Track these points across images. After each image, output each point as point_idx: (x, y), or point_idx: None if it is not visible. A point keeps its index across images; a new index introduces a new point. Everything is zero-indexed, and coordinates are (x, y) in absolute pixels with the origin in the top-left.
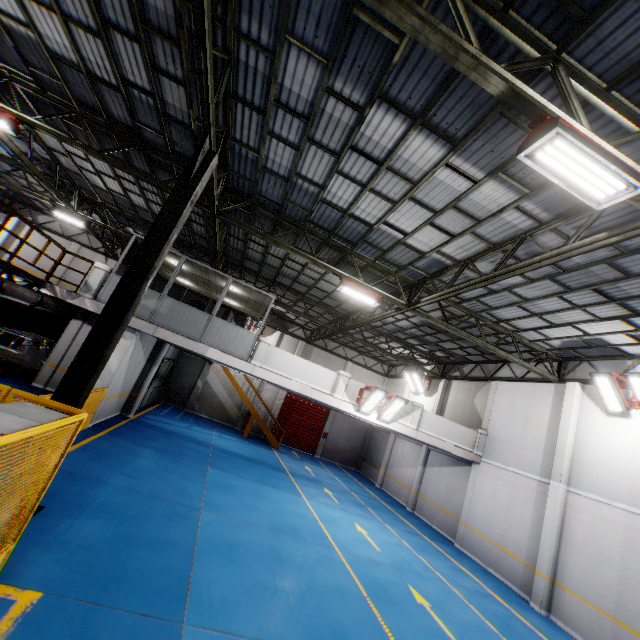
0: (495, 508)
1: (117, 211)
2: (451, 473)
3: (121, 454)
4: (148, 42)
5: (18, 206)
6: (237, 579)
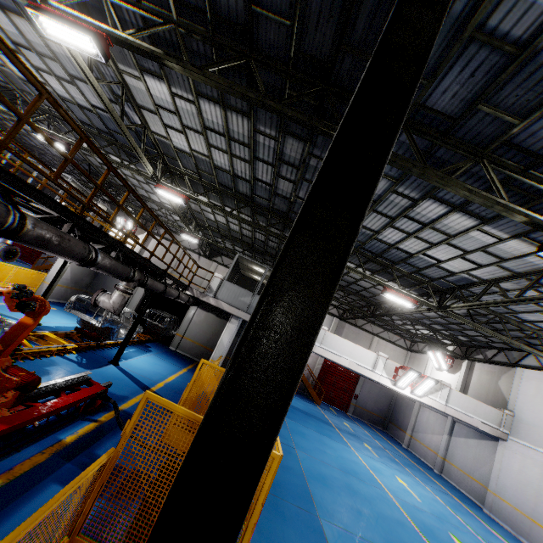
0: (524, 483)
1: (216, 231)
2: (477, 445)
3: None
4: (278, 166)
5: (149, 224)
6: (335, 499)
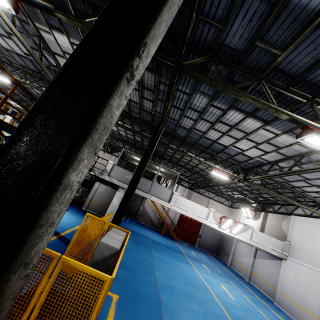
0: (297, 285)
1: (112, 136)
2: (270, 263)
3: None
4: (142, 90)
5: None
6: (177, 302)
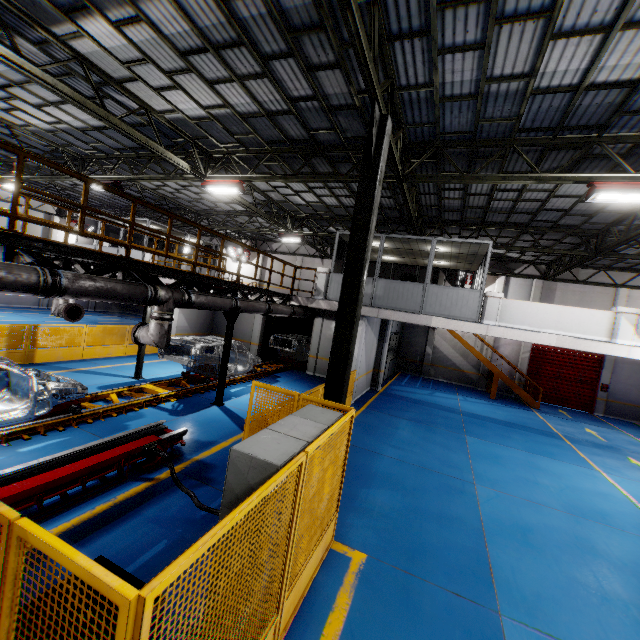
0: None
1: (318, 218)
2: None
3: (383, 426)
4: (298, 48)
5: (259, 244)
6: (544, 571)
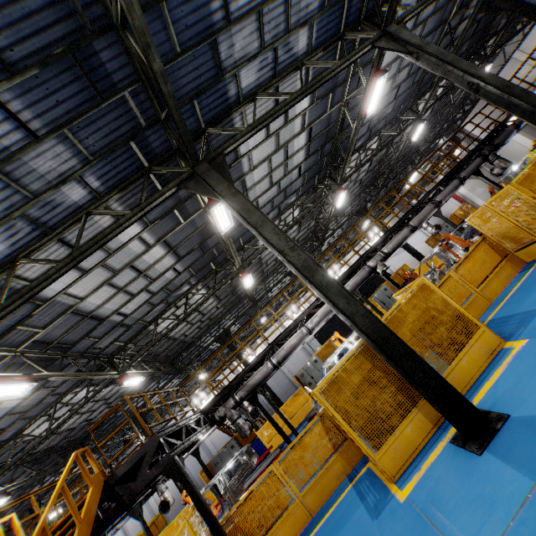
0: None
1: None
2: None
3: None
4: None
5: None
6: None
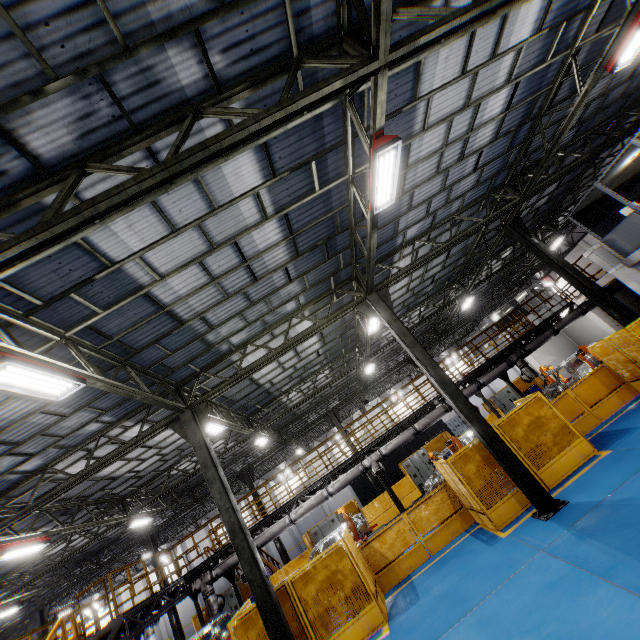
0: None
1: None
2: None
3: None
4: None
5: None
6: None
